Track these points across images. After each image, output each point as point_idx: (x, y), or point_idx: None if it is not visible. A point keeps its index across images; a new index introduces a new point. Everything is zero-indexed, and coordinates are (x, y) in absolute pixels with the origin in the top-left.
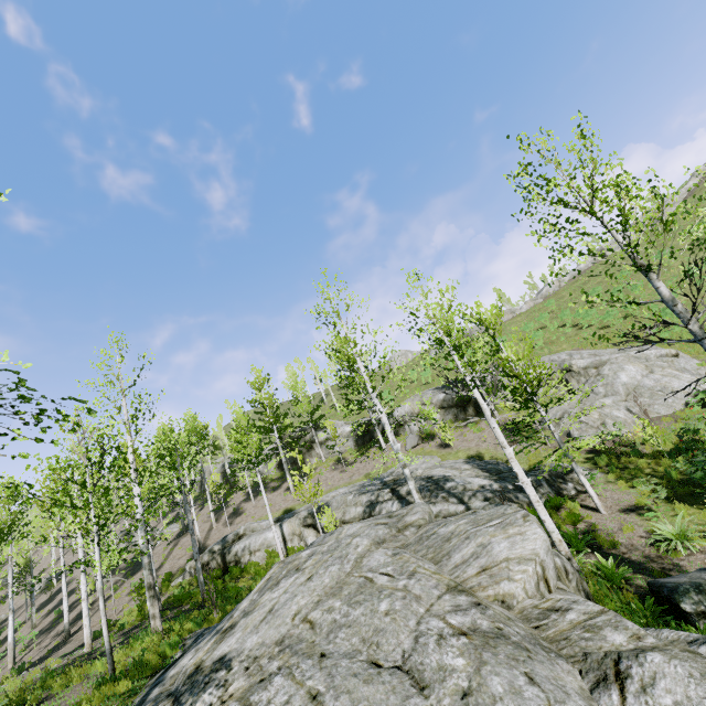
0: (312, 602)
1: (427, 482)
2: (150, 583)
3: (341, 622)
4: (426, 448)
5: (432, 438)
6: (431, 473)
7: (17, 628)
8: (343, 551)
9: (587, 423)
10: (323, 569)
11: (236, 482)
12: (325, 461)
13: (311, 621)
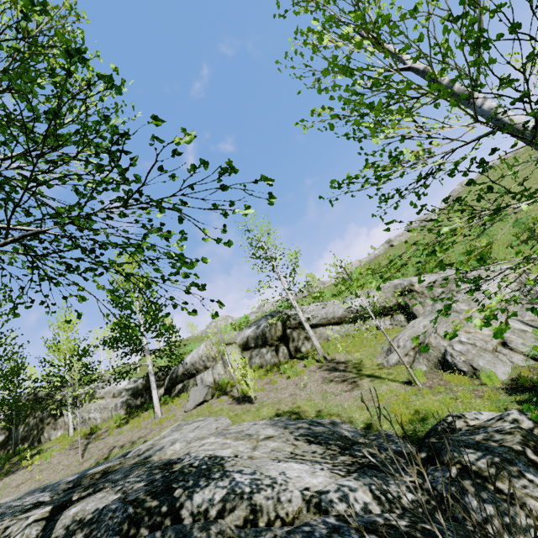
0: None
1: (146, 483)
2: None
3: None
4: (214, 405)
5: (228, 390)
6: (190, 451)
7: None
8: None
9: (473, 343)
10: None
11: None
12: (73, 435)
13: None
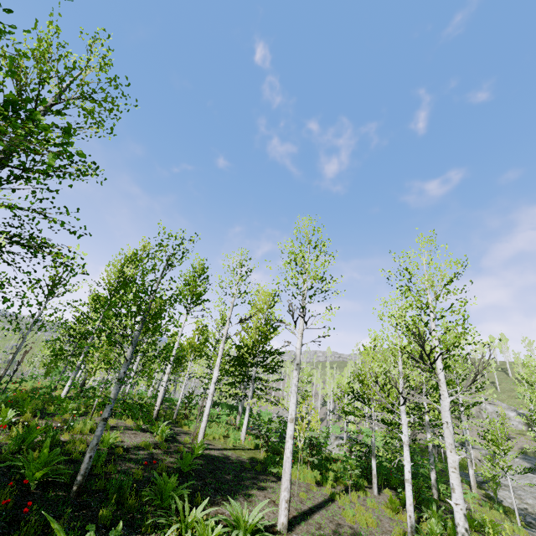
0: (521, 485)
1: None
2: (434, 445)
3: (534, 492)
4: None
5: None
6: None
7: (321, 418)
8: (530, 479)
9: None
10: (523, 479)
11: (420, 405)
12: None
13: (523, 488)
